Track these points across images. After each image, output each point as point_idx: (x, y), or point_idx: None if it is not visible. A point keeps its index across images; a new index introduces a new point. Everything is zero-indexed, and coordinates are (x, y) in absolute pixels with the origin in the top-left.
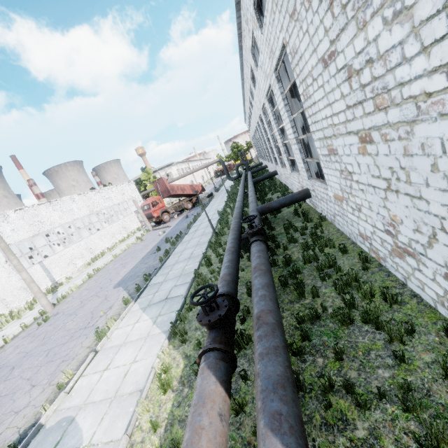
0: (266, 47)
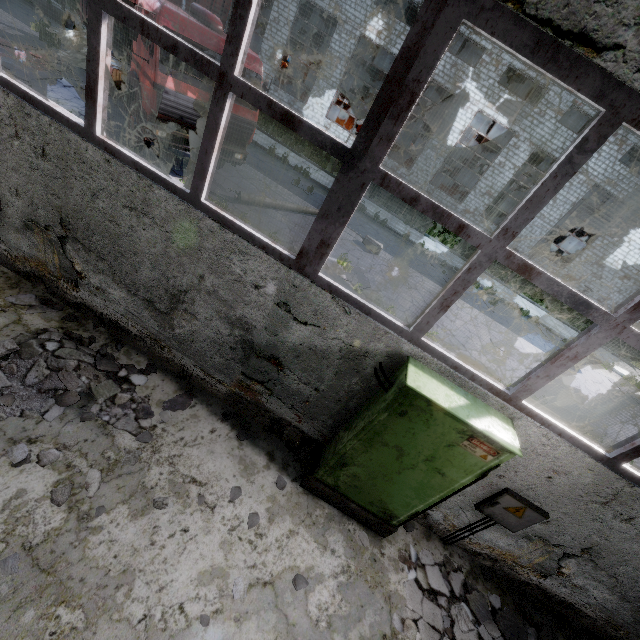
0: (611, 170)
